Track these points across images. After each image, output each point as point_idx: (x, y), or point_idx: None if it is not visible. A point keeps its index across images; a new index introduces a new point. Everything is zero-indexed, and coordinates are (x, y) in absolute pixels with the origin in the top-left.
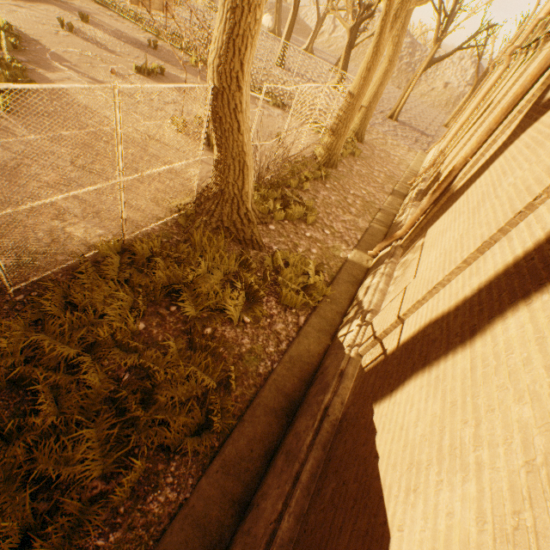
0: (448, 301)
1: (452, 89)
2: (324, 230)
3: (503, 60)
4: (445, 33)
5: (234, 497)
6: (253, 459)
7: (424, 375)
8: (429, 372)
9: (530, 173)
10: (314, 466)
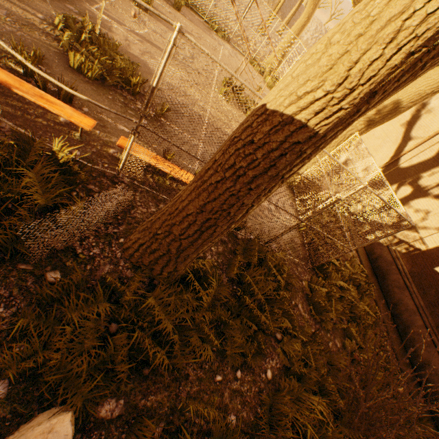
0: None
1: None
2: None
3: None
4: None
5: (384, 304)
6: (379, 292)
7: None
8: None
9: None
10: (414, 288)
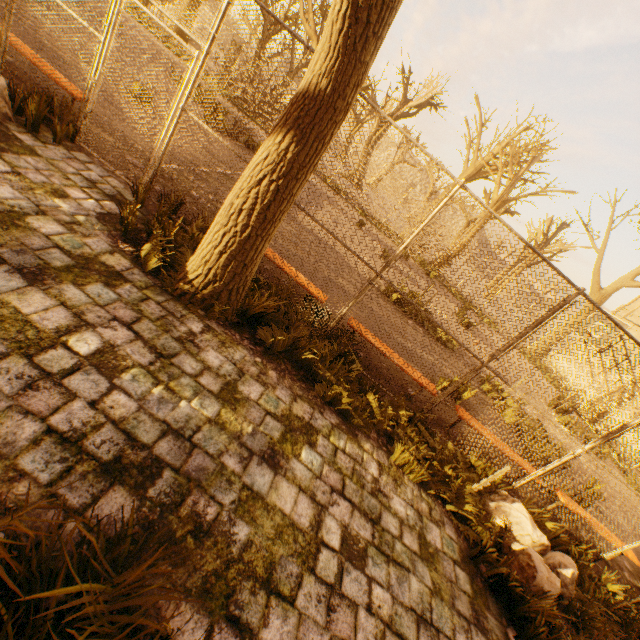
0: None
1: None
2: None
3: None
4: (542, 249)
5: None
6: None
7: None
8: None
9: None
10: None
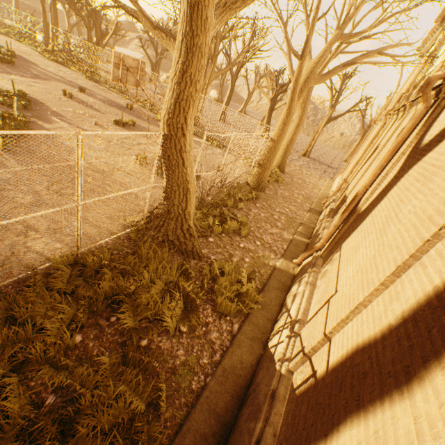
0: (372, 325)
1: (346, 137)
2: (255, 241)
3: (380, 119)
4: (337, 102)
5: None
6: None
7: (361, 423)
8: (365, 421)
9: (428, 204)
10: None
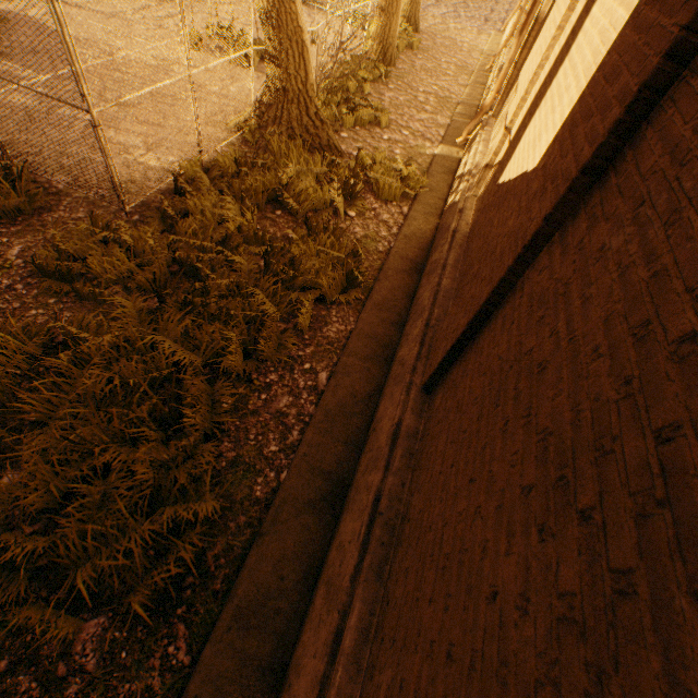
0: (548, 69)
1: None
2: (402, 132)
3: None
4: None
5: (391, 321)
6: (397, 300)
7: (536, 113)
8: (539, 108)
9: None
10: (456, 257)
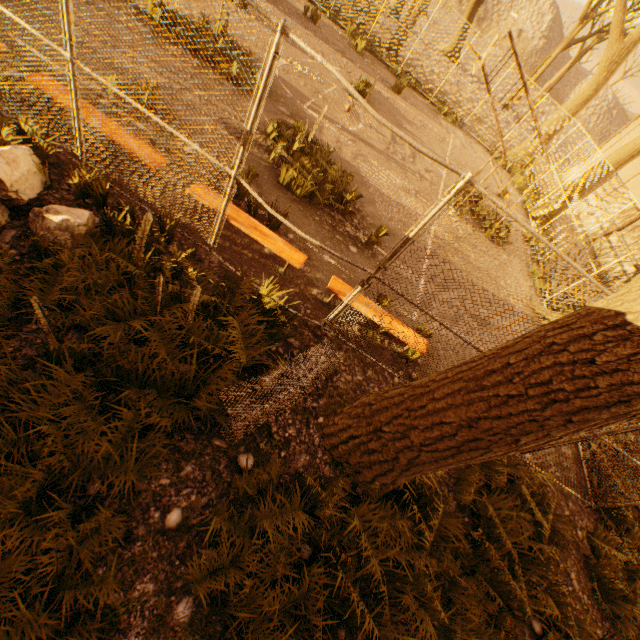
0: None
1: (526, 41)
2: None
3: None
4: (595, 10)
5: None
6: None
7: None
8: None
9: None
10: None
